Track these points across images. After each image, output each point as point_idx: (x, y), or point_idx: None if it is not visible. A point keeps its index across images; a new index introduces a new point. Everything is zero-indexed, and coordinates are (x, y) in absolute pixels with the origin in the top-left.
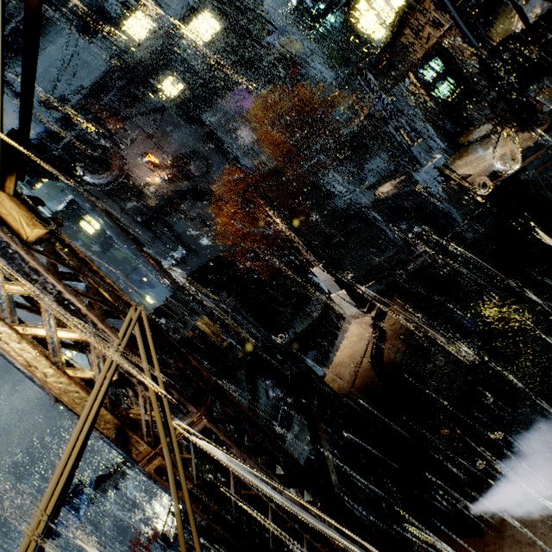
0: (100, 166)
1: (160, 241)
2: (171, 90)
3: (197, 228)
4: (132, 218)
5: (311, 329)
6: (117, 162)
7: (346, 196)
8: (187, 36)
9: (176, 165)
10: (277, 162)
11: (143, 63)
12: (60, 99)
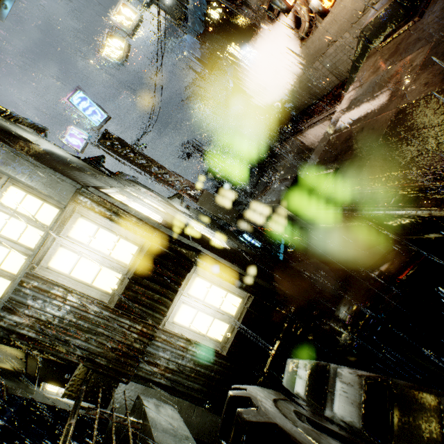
0: None
1: None
2: None
3: None
4: None
5: None
6: None
7: None
8: None
9: None
10: None
11: None
12: None
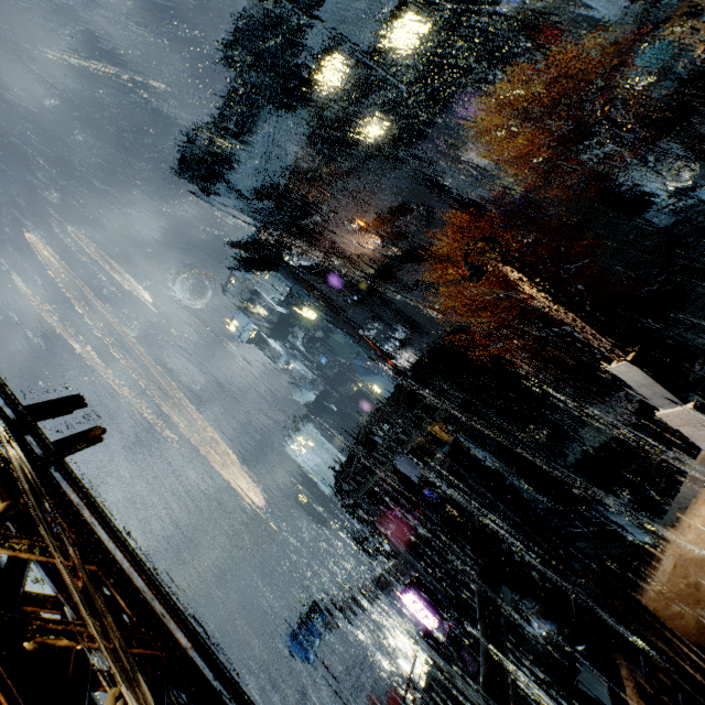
0: (312, 246)
1: (379, 321)
2: (375, 135)
3: (421, 297)
4: (347, 298)
5: (616, 447)
6: (327, 238)
7: (671, 204)
8: (387, 59)
9: (389, 223)
10: (529, 181)
11: (342, 115)
12: (269, 187)
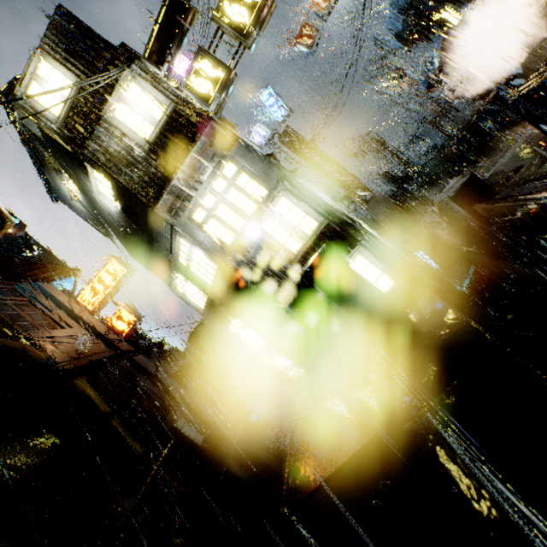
0: None
1: None
2: None
3: None
4: None
5: None
6: None
7: None
8: None
9: None
10: None
11: None
12: None
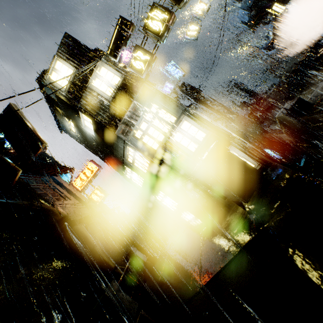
0: None
1: None
2: None
3: None
4: None
5: None
6: None
7: None
8: None
9: None
10: None
11: None
12: None
